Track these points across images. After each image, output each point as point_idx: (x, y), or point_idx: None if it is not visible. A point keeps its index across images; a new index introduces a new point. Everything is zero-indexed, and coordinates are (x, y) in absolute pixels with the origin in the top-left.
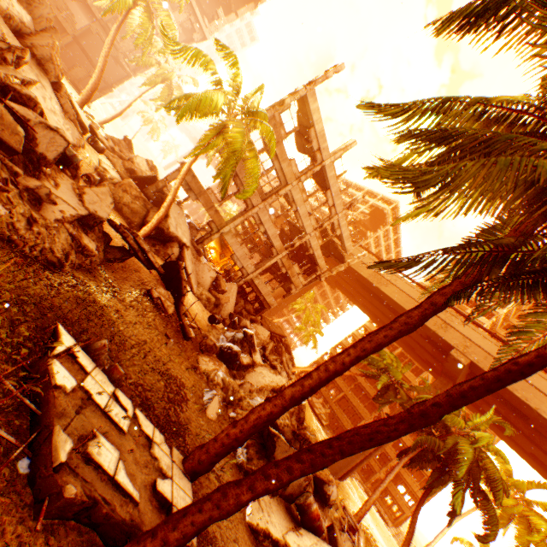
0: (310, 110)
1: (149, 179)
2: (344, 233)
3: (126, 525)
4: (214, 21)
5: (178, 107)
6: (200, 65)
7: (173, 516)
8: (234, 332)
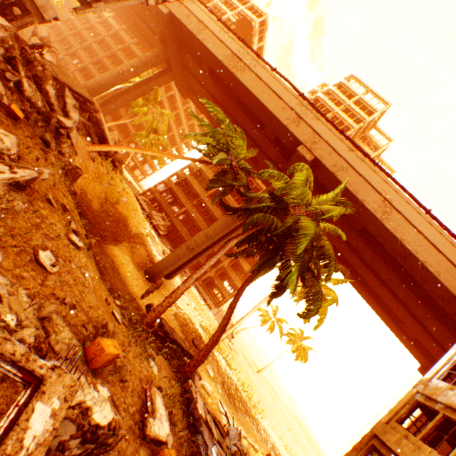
0: None
1: None
2: None
3: None
4: None
5: None
6: None
7: None
8: None
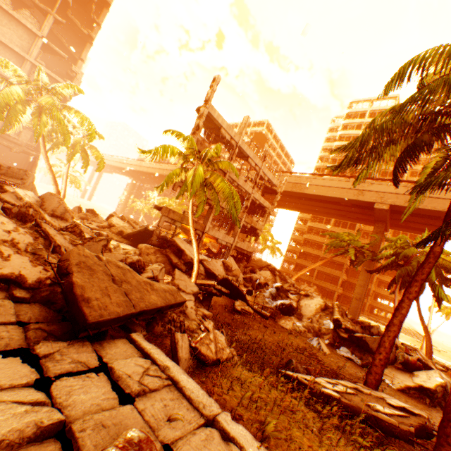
0: (215, 119)
1: (142, 232)
2: (269, 177)
3: (421, 426)
4: (75, 78)
5: (179, 192)
6: (170, 154)
7: (447, 409)
8: (265, 290)
